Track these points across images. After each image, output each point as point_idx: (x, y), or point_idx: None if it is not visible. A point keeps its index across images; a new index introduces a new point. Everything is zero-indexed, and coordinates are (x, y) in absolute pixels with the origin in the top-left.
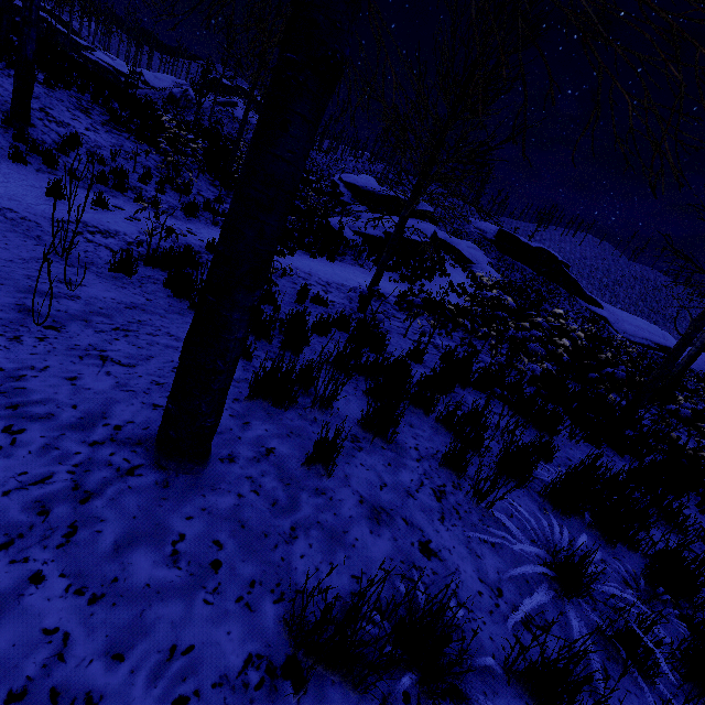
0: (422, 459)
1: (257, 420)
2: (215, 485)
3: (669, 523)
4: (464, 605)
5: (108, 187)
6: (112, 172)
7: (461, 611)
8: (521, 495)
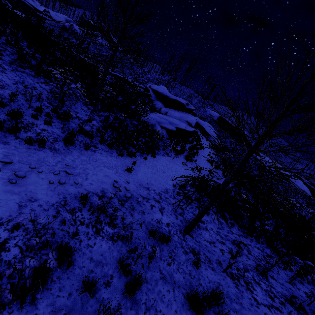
0: None
1: None
2: None
3: None
4: None
5: (2, 131)
6: (9, 114)
7: None
8: None
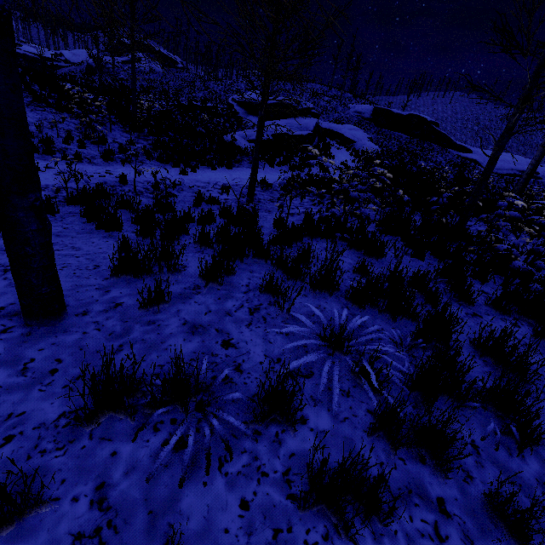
0: (249, 291)
1: (117, 288)
2: (67, 329)
3: (462, 300)
4: (244, 371)
5: (40, 154)
6: (41, 141)
7: (225, 372)
8: (330, 301)
